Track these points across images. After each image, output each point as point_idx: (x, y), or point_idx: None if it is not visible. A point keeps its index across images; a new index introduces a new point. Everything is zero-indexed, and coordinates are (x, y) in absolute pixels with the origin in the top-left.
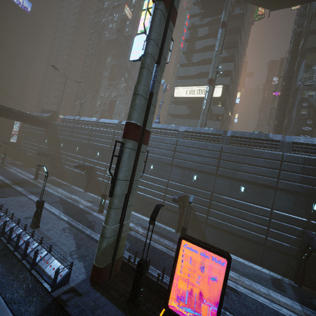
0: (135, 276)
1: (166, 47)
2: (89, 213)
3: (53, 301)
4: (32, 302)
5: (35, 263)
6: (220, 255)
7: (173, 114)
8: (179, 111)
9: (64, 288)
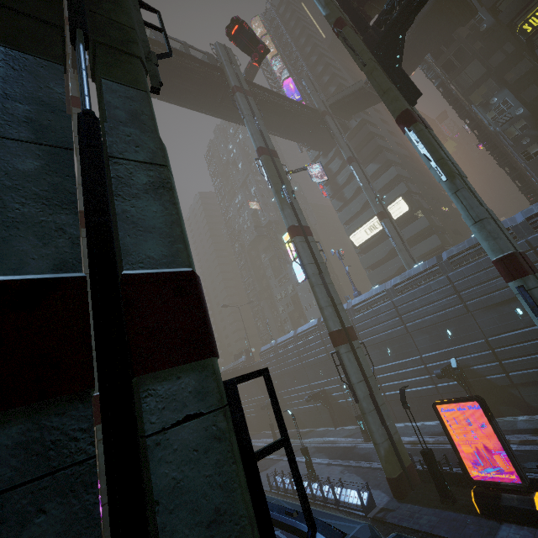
0: (428, 468)
1: (318, 256)
2: (355, 447)
3: (372, 522)
4: (357, 532)
5: (337, 500)
6: (469, 400)
7: (370, 266)
8: (375, 257)
9: (375, 510)
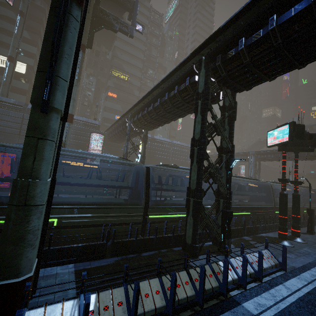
0: None
1: None
2: None
3: None
4: None
5: None
6: (13, 153)
7: None
8: None
9: None
